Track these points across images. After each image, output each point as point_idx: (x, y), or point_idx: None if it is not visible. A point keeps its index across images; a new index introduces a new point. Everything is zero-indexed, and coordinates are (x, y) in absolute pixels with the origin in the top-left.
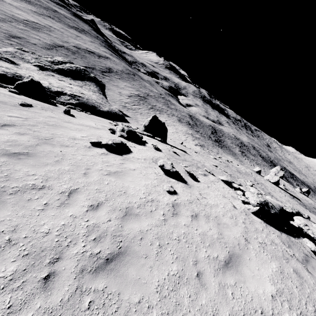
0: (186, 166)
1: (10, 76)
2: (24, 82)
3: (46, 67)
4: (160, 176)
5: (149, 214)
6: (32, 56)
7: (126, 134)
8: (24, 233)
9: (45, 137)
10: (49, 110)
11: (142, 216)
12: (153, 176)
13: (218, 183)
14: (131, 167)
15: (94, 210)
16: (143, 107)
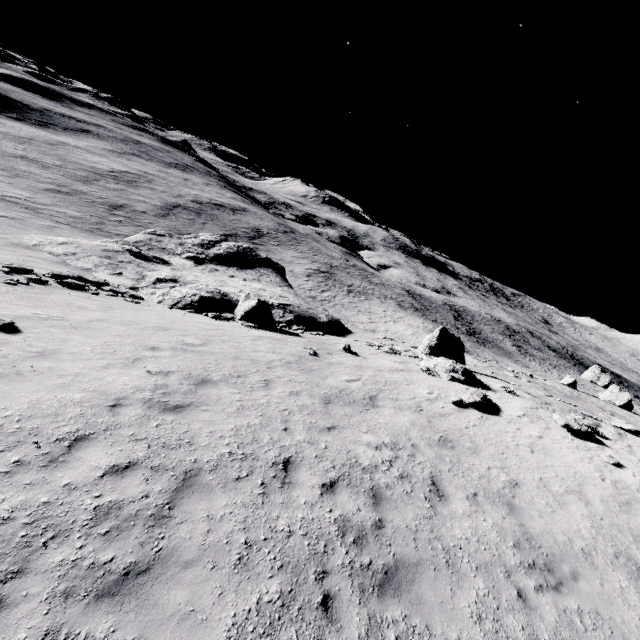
0: (583, 418)
1: (218, 298)
2: (254, 307)
3: (201, 257)
4: (574, 441)
5: (636, 501)
6: (173, 241)
7: (462, 376)
8: (579, 540)
9: (414, 406)
10: (332, 353)
11: (633, 504)
12: (569, 443)
13: (629, 436)
14: (533, 433)
15: (588, 504)
16: (337, 292)
